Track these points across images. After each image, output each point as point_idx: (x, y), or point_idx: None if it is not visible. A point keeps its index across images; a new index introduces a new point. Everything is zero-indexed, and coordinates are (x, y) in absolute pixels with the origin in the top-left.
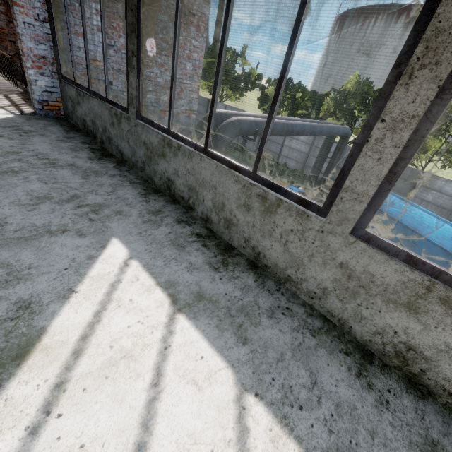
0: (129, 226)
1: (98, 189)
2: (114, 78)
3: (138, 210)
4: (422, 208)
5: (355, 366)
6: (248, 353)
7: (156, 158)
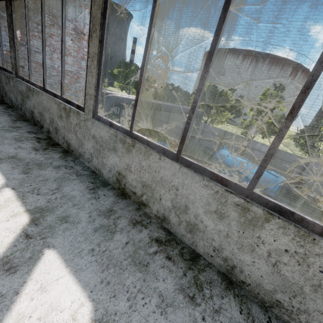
0: None
1: None
2: (26, 64)
3: (3, 125)
4: (244, 158)
5: (93, 187)
6: (24, 177)
7: (26, 99)
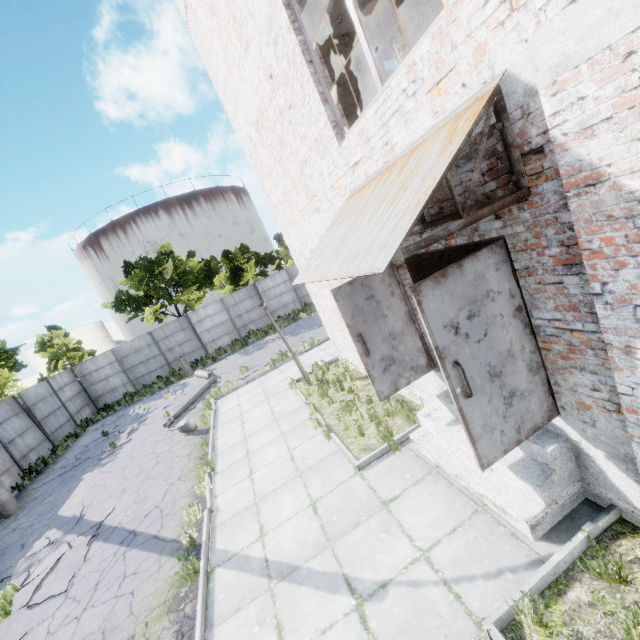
0: None
1: None
2: None
3: None
4: None
5: None
6: None
7: None
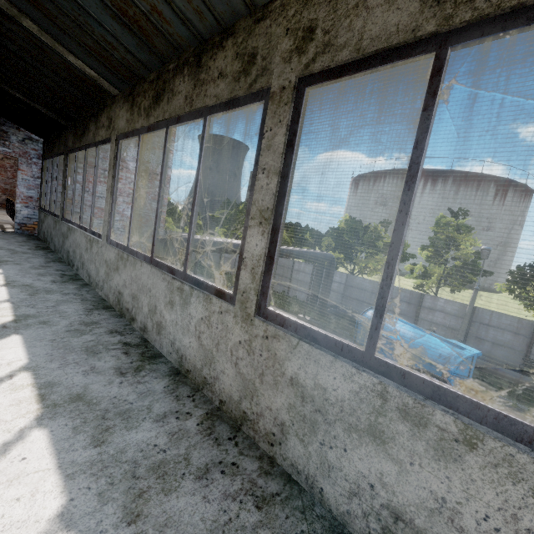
0: (17, 267)
1: (16, 257)
2: (86, 211)
3: (34, 265)
4: (406, 321)
5: (92, 308)
6: (28, 297)
7: (65, 240)
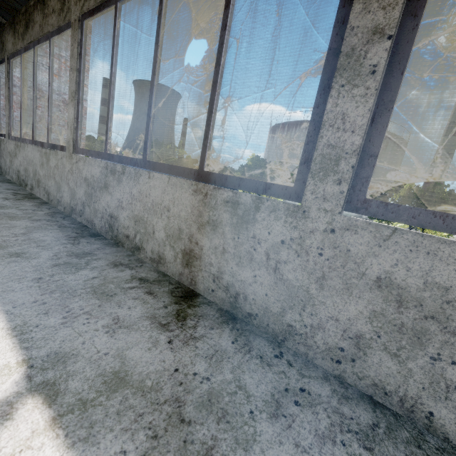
0: None
1: None
2: None
3: None
4: None
5: None
6: None
7: None
